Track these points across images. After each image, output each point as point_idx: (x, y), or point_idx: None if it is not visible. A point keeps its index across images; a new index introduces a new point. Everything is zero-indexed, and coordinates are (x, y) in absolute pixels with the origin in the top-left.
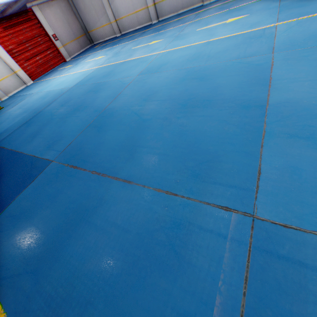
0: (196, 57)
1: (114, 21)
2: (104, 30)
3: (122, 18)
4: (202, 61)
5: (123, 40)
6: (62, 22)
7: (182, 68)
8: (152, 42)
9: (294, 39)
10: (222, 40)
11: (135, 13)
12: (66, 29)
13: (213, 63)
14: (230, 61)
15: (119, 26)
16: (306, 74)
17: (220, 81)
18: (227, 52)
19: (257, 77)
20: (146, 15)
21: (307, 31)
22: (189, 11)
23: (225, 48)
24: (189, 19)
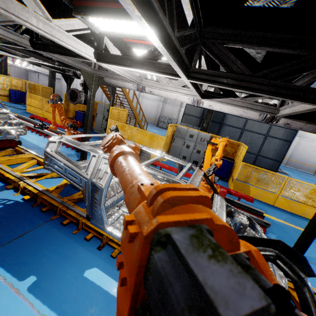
0: None
1: None
2: None
3: None
4: None
5: None
6: (18, 73)
7: None
8: None
9: None
10: None
11: None
12: (18, 76)
13: None
14: None
15: None
16: None
17: None
18: None
19: None
20: None
21: None
22: None
23: None
24: None
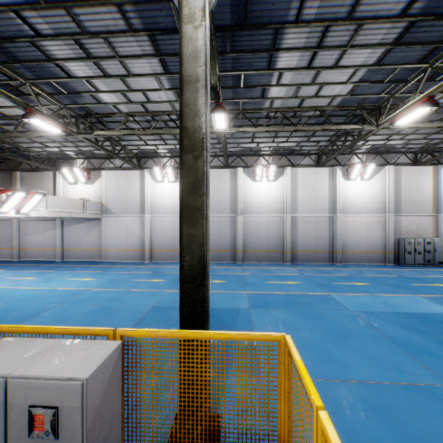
0: (31, 297)
1: (18, 249)
2: (3, 252)
3: (28, 249)
4: (29, 300)
5: (12, 267)
6: None
7: (11, 302)
8: (27, 278)
9: (79, 299)
10: (61, 290)
11: (44, 249)
12: None
13: (31, 303)
14: (40, 303)
15: (22, 254)
16: (51, 315)
17: (16, 314)
18: (49, 298)
19: (34, 314)
20: (53, 254)
21: (90, 296)
22: (89, 262)
23: (52, 296)
24: (78, 268)
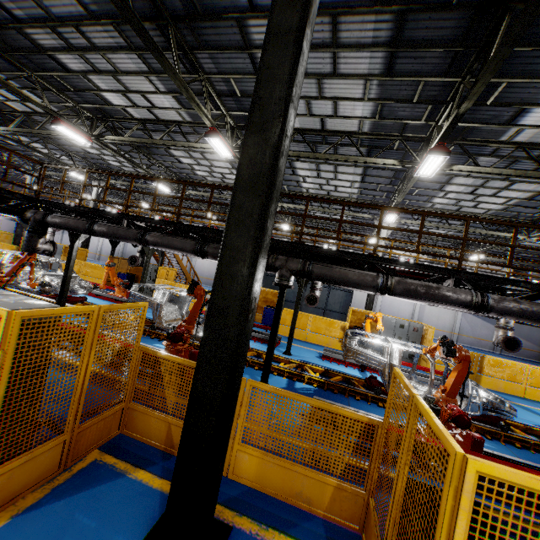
0: None
1: None
2: None
3: None
4: None
5: None
6: (12, 227)
7: None
8: None
9: None
10: None
11: None
12: (11, 230)
13: None
14: None
15: None
16: None
17: None
18: None
19: None
20: None
21: None
22: None
23: None
24: None
